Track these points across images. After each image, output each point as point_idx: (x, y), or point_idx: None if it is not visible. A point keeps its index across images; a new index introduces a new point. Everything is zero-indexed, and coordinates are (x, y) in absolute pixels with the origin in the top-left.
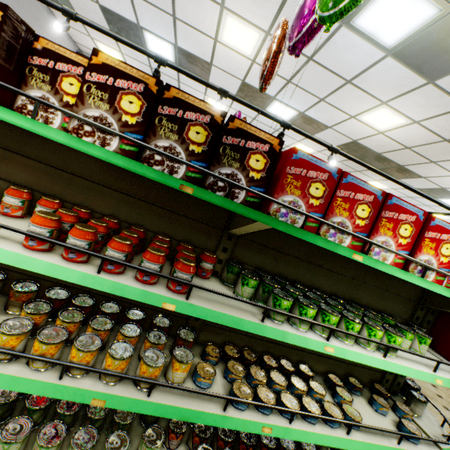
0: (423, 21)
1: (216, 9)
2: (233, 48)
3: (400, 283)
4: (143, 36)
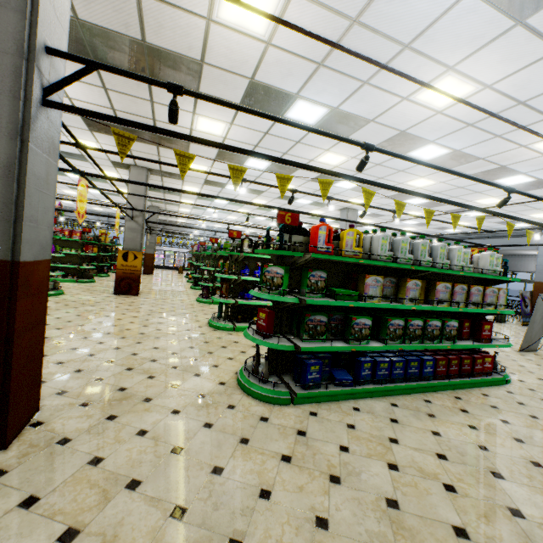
0: None
1: None
2: None
3: (74, 241)
4: None
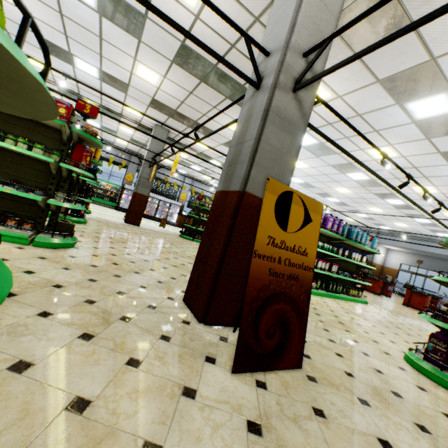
0: None
1: None
2: None
3: (44, 128)
4: None
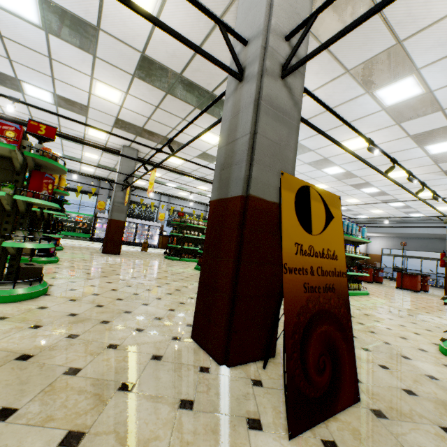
0: (35, 4)
1: None
2: None
3: None
4: None
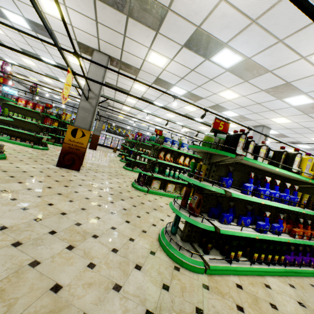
0: (55, 63)
1: (17, 56)
2: (31, 64)
3: (37, 113)
4: (4, 59)
